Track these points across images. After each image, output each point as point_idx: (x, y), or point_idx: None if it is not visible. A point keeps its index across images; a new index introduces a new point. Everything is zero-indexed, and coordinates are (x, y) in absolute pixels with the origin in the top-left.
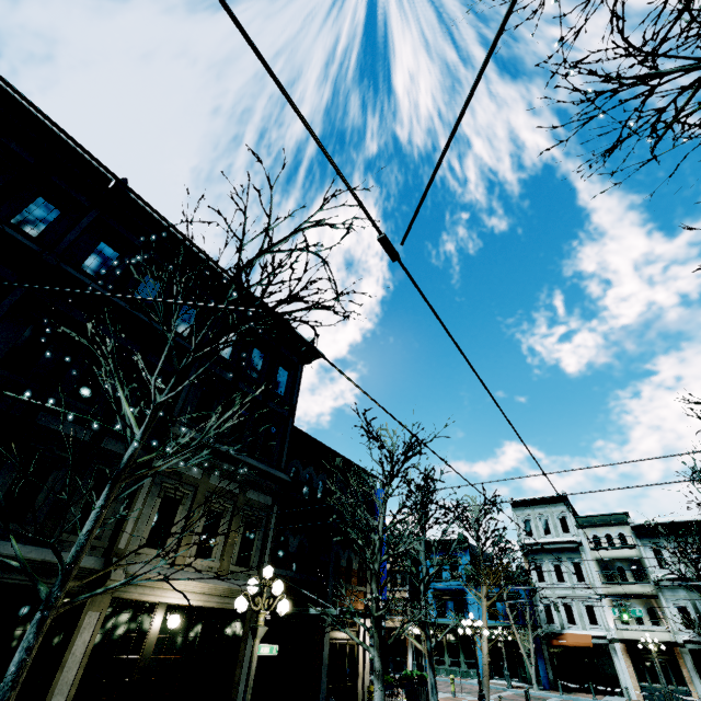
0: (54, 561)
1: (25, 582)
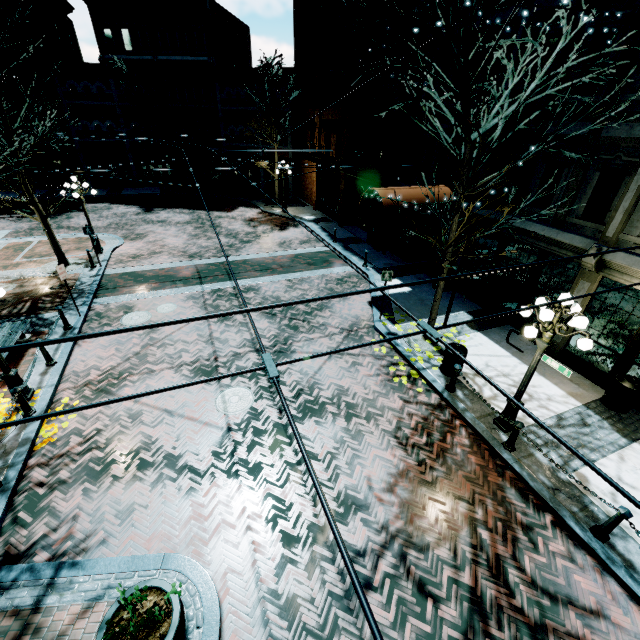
0: (556, 239)
1: (546, 249)
